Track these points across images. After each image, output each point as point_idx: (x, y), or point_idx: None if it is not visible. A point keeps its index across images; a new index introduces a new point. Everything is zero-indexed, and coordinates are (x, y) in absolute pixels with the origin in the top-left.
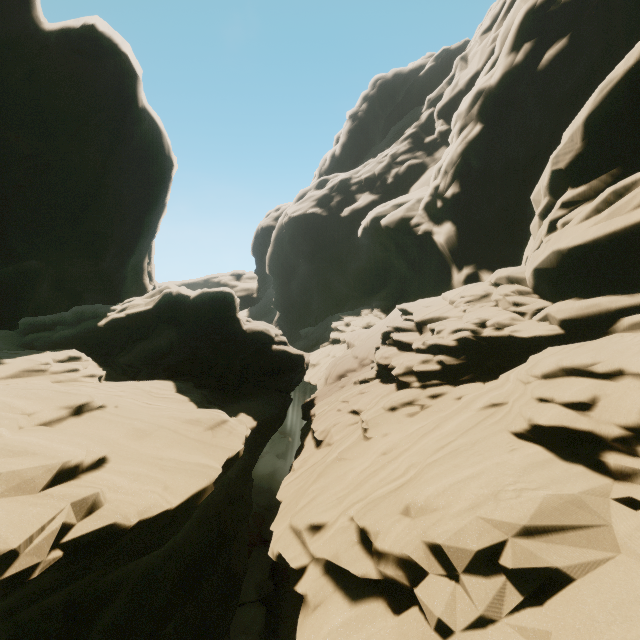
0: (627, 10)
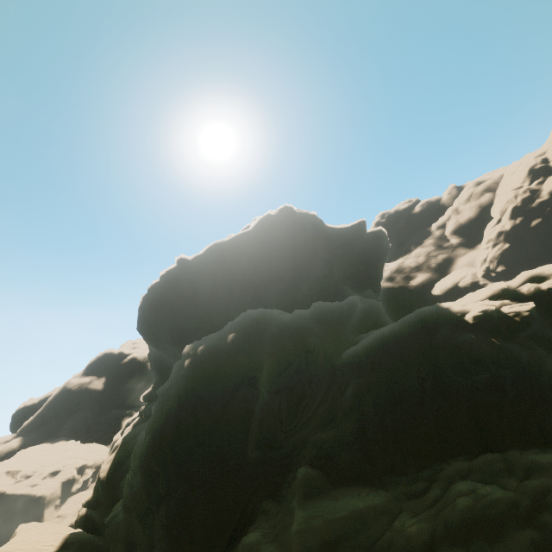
0: None
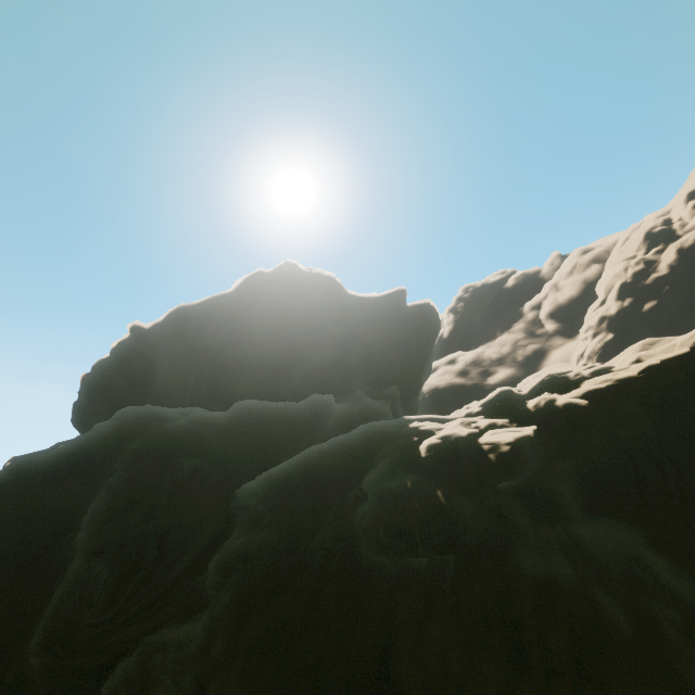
0: (683, 293)
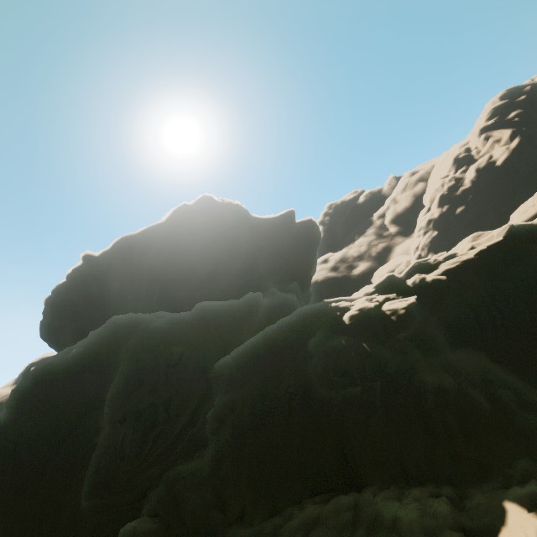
0: (481, 200)
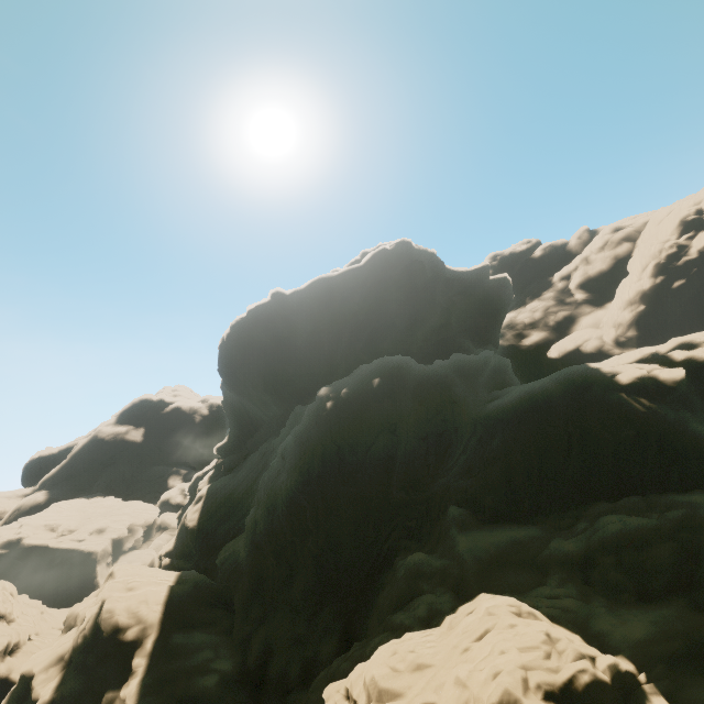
0: None
